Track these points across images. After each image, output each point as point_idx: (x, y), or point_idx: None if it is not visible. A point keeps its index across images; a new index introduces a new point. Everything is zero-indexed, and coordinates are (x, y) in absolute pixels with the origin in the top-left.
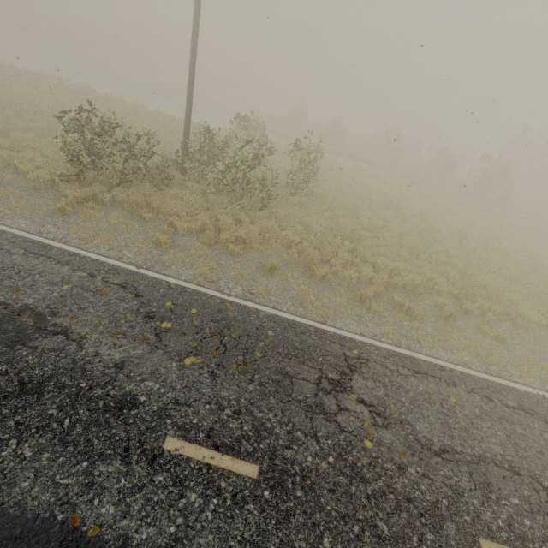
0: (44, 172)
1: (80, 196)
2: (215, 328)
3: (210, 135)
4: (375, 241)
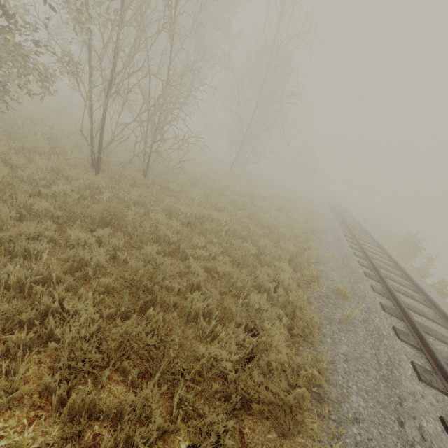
0: None
1: None
2: None
3: None
4: None
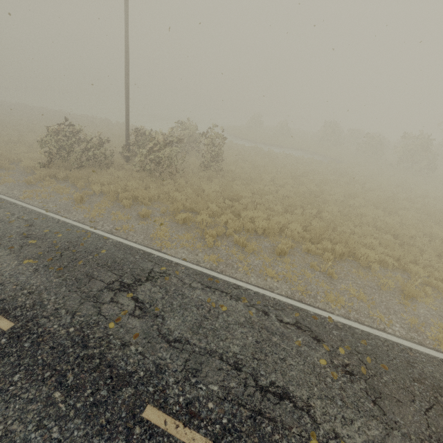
0: (30, 162)
1: (45, 174)
2: (65, 246)
3: (140, 133)
4: (257, 201)
